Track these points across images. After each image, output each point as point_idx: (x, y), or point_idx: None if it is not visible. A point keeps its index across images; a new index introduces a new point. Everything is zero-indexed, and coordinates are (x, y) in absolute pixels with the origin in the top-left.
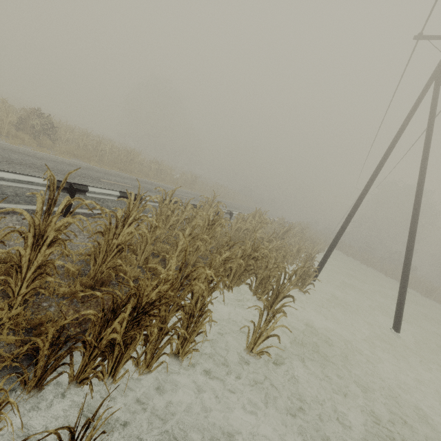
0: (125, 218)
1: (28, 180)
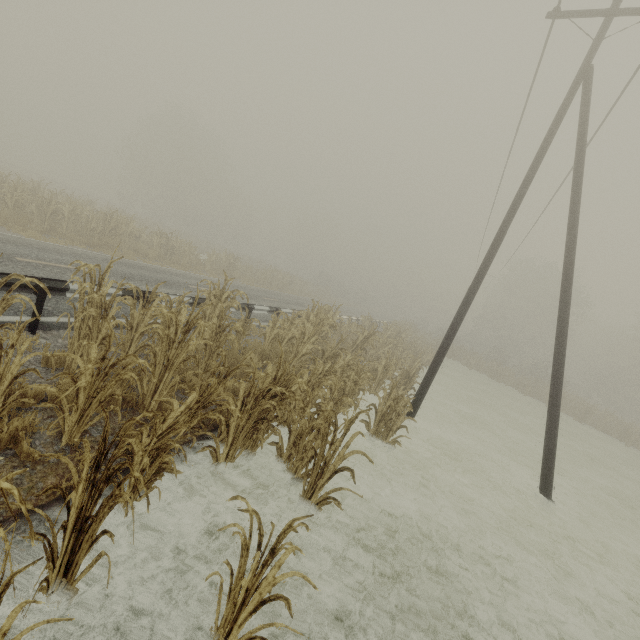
0: None
1: None
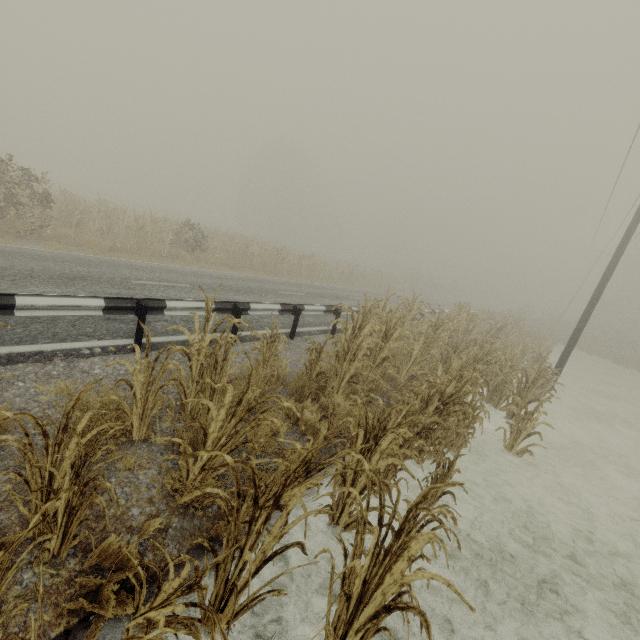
0: (386, 334)
1: (269, 307)
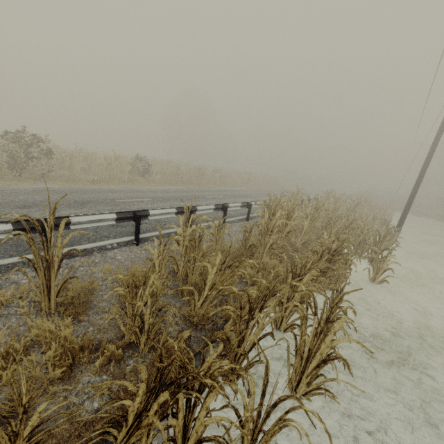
0: (288, 216)
1: (208, 208)
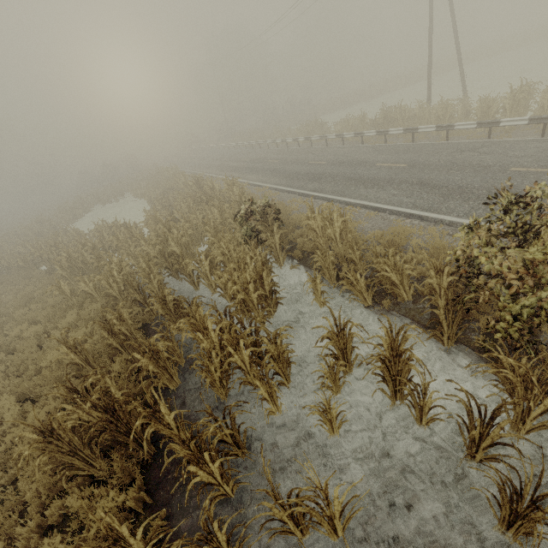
0: None
1: None
